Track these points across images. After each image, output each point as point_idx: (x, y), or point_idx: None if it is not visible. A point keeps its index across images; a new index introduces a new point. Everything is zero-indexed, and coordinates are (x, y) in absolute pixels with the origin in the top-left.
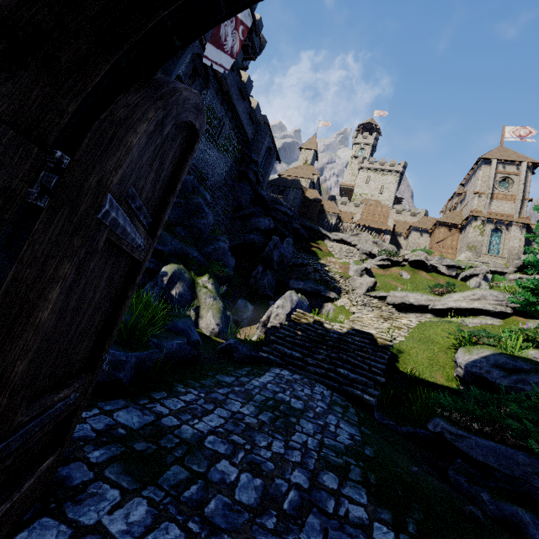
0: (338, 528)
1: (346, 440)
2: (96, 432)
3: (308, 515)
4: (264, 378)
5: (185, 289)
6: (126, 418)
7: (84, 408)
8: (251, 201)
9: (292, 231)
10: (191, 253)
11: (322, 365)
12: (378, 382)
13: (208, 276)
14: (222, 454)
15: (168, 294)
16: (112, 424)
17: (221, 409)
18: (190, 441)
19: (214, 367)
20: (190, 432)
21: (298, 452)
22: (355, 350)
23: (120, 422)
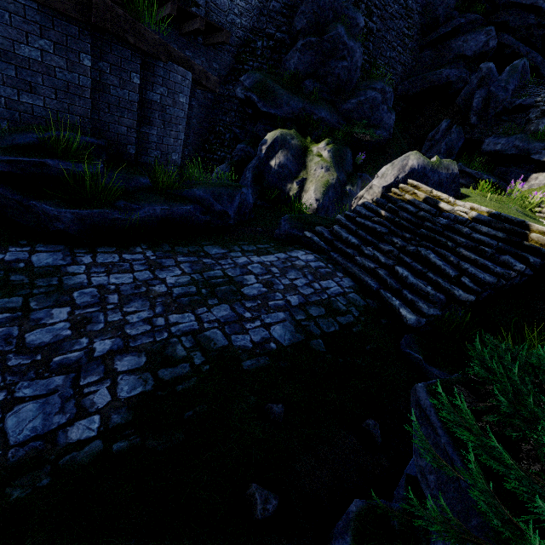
0: (65, 398)
1: (244, 342)
2: (1, 261)
3: (61, 375)
4: (263, 258)
5: (289, 159)
6: (42, 258)
7: (20, 245)
8: (459, 5)
9: (542, 43)
10: (316, 113)
11: (379, 258)
12: (456, 299)
13: (326, 142)
14: (75, 303)
15: (267, 165)
16: (23, 259)
17: (148, 273)
18: (65, 287)
19: (224, 239)
20: (79, 281)
21: (147, 328)
22: (458, 247)
23: (31, 259)
